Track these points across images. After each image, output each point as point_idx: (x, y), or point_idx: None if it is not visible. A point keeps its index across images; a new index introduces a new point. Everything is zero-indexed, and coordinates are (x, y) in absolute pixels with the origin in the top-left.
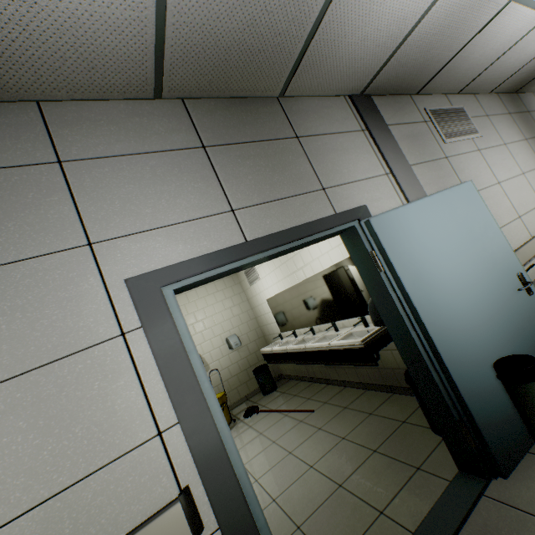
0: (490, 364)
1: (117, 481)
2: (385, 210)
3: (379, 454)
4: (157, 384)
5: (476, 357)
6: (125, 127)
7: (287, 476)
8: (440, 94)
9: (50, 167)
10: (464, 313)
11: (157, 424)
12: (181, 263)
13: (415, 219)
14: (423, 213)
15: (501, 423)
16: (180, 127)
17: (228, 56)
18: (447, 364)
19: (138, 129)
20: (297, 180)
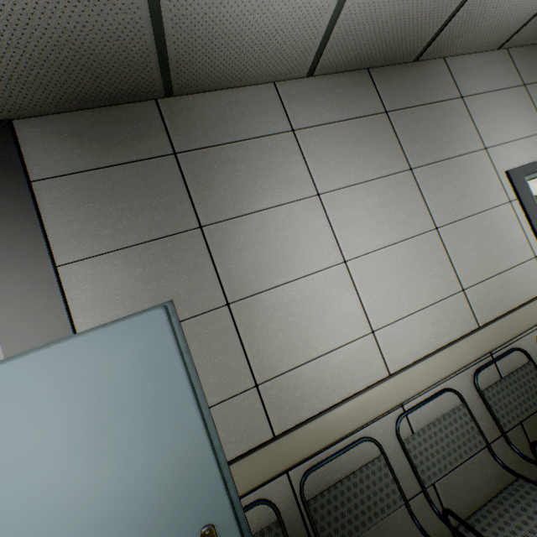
0: None
1: (522, 274)
2: None
3: None
4: (529, 232)
5: None
6: (483, 72)
7: None
8: None
9: (458, 101)
10: None
11: (533, 252)
12: (530, 164)
13: None
14: None
15: None
16: (509, 71)
17: None
18: None
19: (489, 73)
20: None
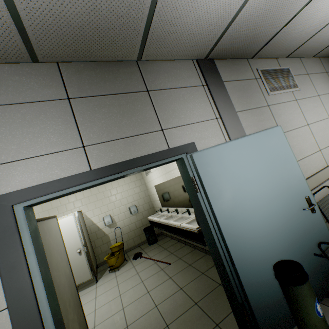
0: (271, 265)
1: None
2: (210, 145)
3: (198, 307)
4: None
5: (261, 259)
6: (6, 84)
7: (140, 310)
8: (272, 57)
9: None
10: (257, 225)
11: None
12: (32, 187)
13: (229, 154)
14: (237, 150)
15: (273, 309)
16: (52, 83)
17: (83, 32)
18: (236, 264)
19: (16, 85)
20: (141, 123)
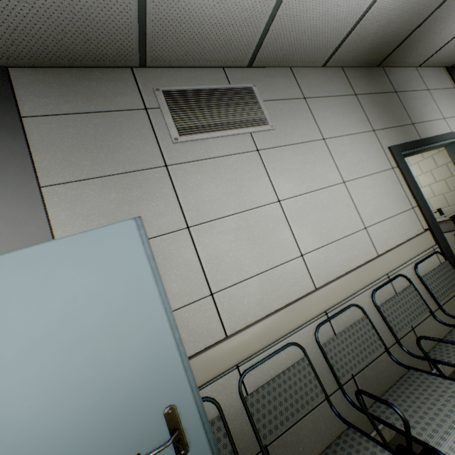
0: None
1: None
2: None
3: None
4: None
5: None
6: None
7: None
8: (208, 66)
9: None
10: None
11: None
12: None
13: None
14: None
15: None
16: None
17: None
18: None
19: None
20: None
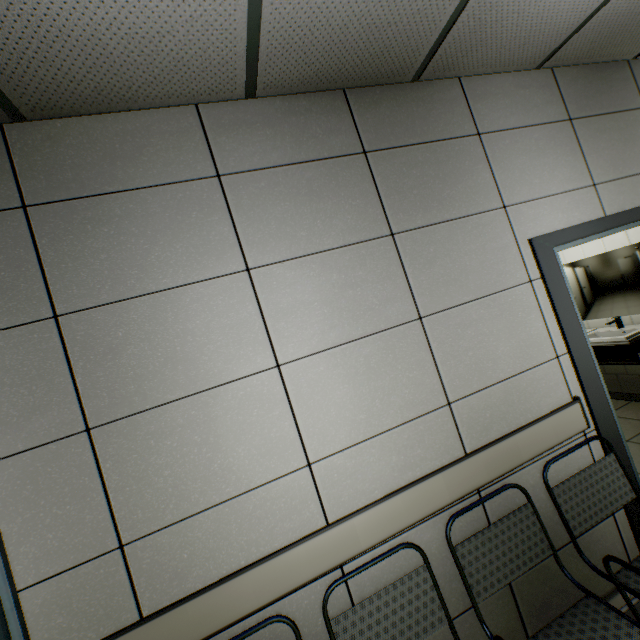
0: None
1: (536, 381)
2: None
3: (634, 443)
4: (552, 323)
5: None
6: (514, 100)
7: None
8: None
9: (473, 139)
10: None
11: (555, 350)
12: (564, 230)
13: None
14: None
15: None
16: (551, 99)
17: (630, 21)
18: None
19: (522, 102)
20: None
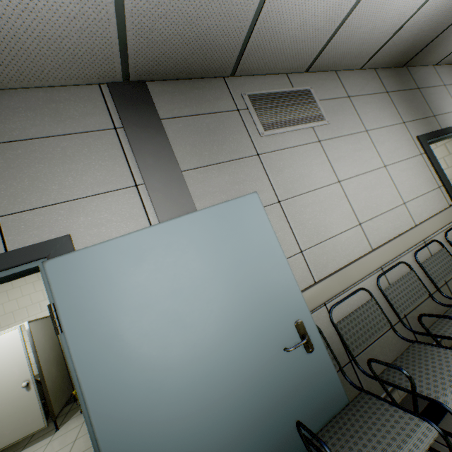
0: None
1: None
2: (112, 237)
3: None
4: None
5: None
6: None
7: None
8: (276, 73)
9: None
10: (177, 392)
11: None
12: None
13: (133, 255)
14: (152, 245)
15: None
16: None
17: None
18: None
19: None
20: None
